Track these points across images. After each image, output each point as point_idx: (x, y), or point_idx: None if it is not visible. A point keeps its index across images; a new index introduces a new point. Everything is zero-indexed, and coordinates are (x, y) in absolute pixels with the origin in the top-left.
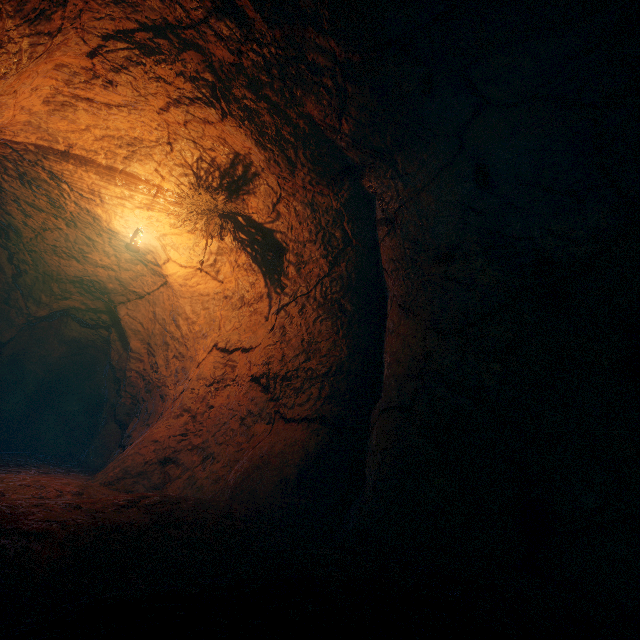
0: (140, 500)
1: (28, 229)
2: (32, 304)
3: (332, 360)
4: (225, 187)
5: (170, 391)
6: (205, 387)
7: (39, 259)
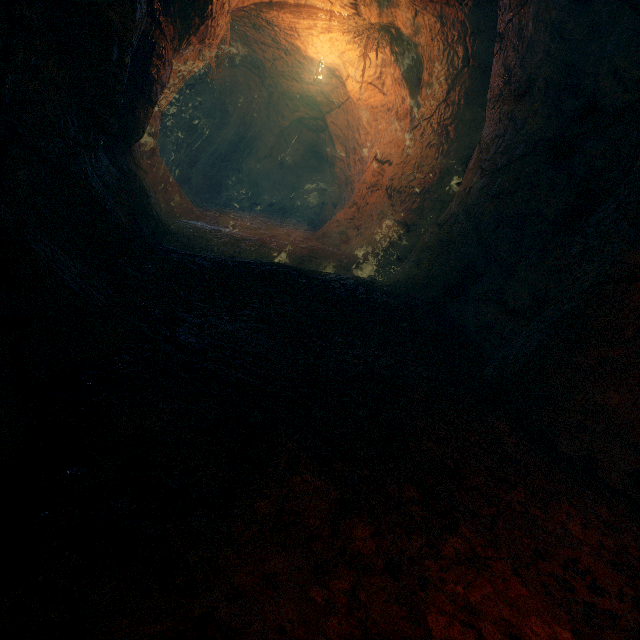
0: (309, 247)
1: (266, 61)
2: (280, 118)
3: (427, 182)
4: (375, 3)
5: (355, 187)
6: (366, 189)
7: (277, 83)
